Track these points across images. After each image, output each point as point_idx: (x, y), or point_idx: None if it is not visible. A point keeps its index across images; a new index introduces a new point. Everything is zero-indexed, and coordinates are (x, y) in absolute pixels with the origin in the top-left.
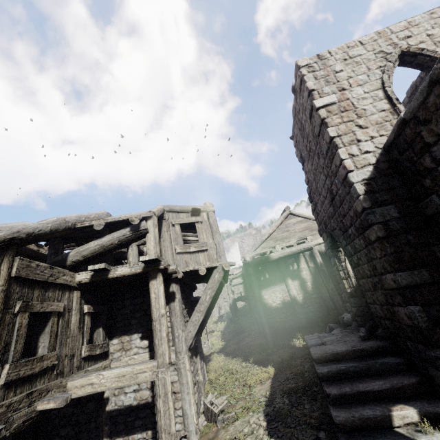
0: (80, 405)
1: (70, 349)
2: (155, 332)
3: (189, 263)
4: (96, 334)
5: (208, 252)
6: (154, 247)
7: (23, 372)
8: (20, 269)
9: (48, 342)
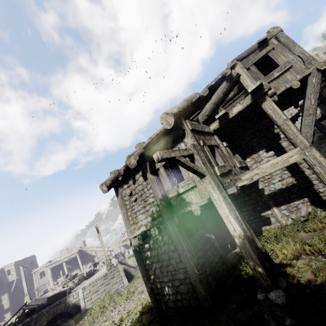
0: (246, 196)
1: (231, 163)
2: (286, 132)
3: (278, 87)
4: (235, 158)
5: (293, 68)
6: (250, 82)
7: (222, 171)
8: (191, 126)
9: (221, 159)
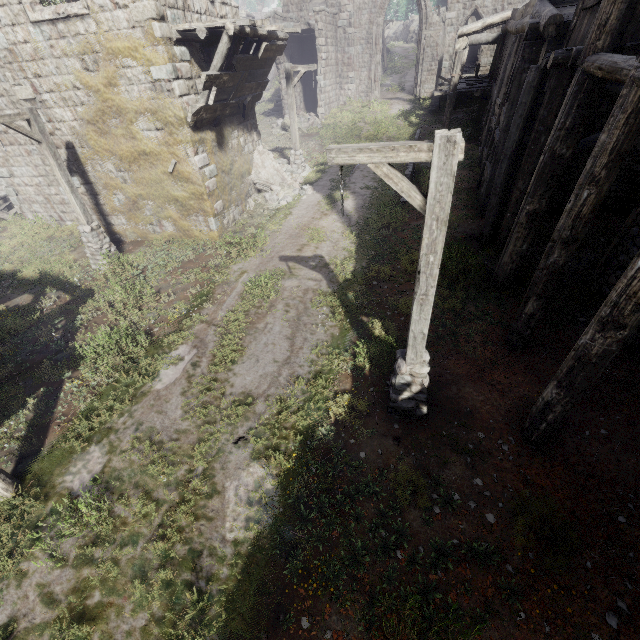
0: None
1: None
2: None
3: None
4: None
5: None
6: None
7: None
8: None
9: None
